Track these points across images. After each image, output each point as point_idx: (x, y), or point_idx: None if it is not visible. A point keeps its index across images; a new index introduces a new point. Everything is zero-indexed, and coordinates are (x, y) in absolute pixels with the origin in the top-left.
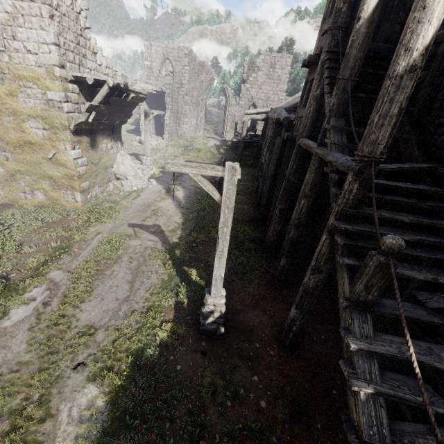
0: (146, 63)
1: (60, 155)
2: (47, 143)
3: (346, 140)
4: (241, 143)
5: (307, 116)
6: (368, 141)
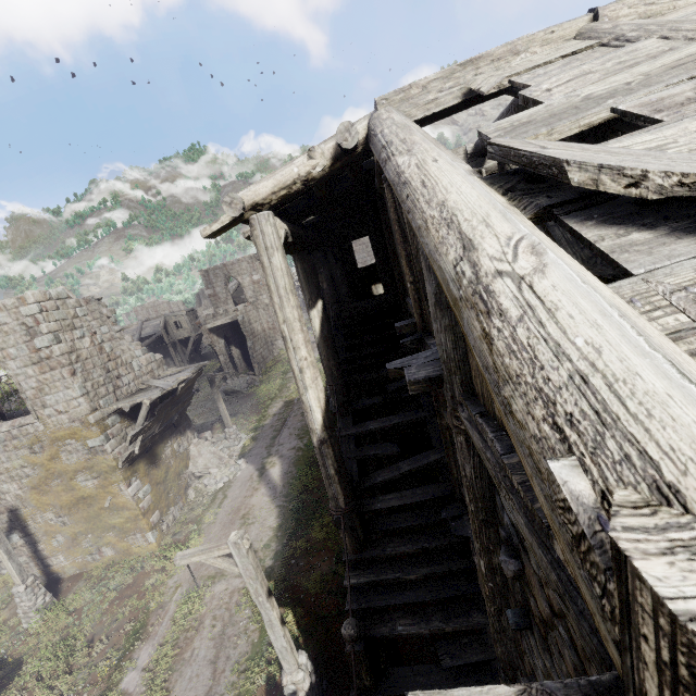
0: (208, 292)
1: (117, 499)
2: (100, 491)
3: (354, 447)
4: None
5: None
6: (329, 497)
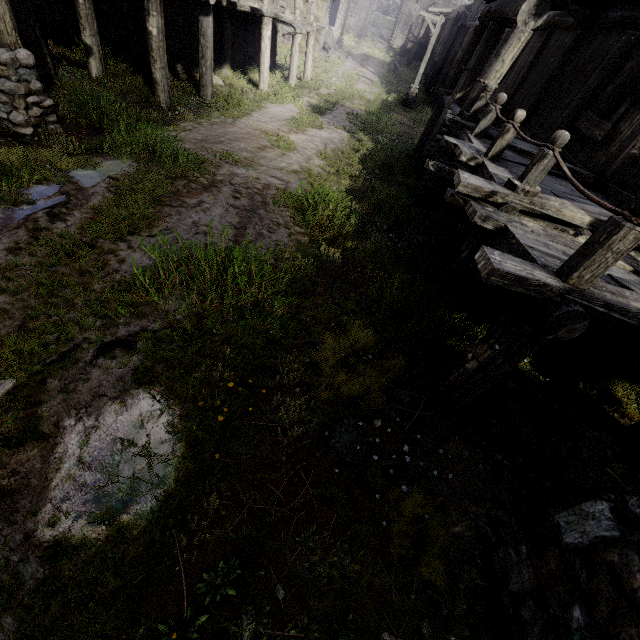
0: None
1: (317, 12)
2: None
3: None
4: (416, 44)
5: (475, 9)
6: None
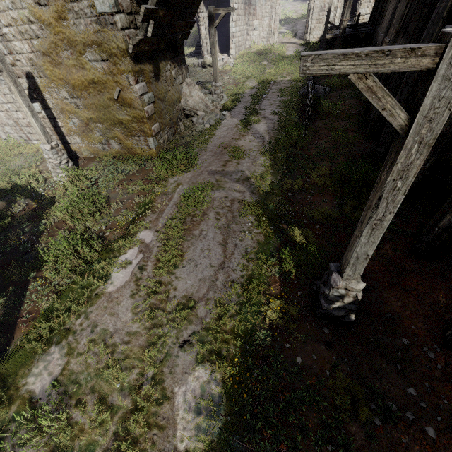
0: None
1: (124, 93)
2: (109, 79)
3: None
4: (339, 39)
5: None
6: None
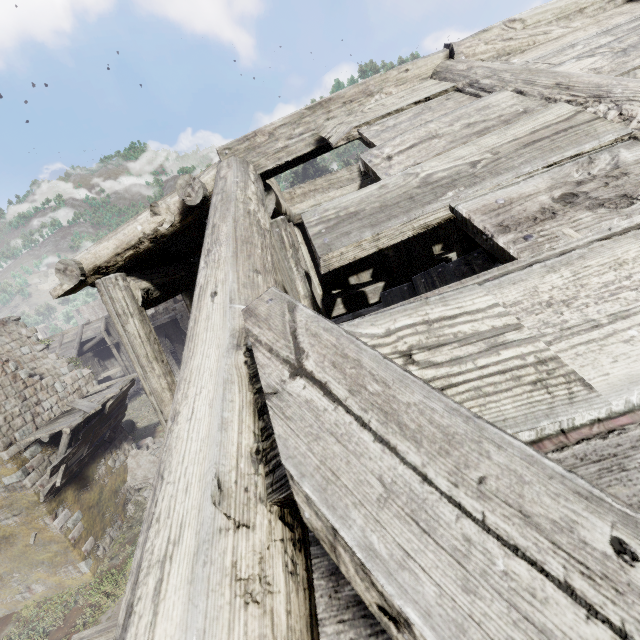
0: None
1: (42, 534)
2: (23, 528)
3: None
4: None
5: None
6: None
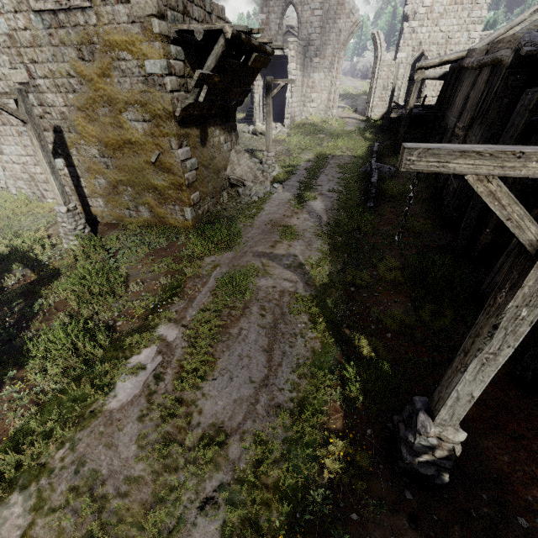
0: (260, 17)
1: (164, 157)
2: (149, 140)
3: None
4: (405, 119)
5: None
6: None
